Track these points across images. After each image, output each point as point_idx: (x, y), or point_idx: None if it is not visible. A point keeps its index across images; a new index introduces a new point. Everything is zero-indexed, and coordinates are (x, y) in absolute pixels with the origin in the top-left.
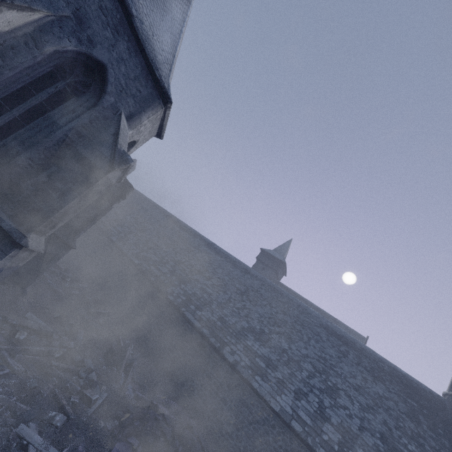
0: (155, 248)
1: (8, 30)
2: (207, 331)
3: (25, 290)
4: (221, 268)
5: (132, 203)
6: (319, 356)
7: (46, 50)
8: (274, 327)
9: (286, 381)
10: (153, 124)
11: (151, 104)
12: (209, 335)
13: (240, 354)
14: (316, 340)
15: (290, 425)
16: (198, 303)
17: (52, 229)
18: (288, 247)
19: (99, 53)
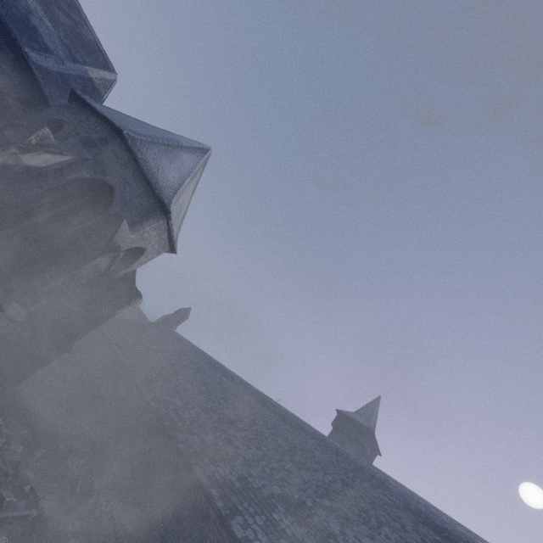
0: (182, 393)
1: (45, 166)
2: (217, 492)
3: (4, 394)
4: (263, 420)
5: (175, 349)
6: None
7: (69, 177)
8: (322, 499)
9: None
10: (159, 234)
11: (153, 215)
12: (217, 497)
13: (256, 530)
14: (393, 527)
15: None
16: (215, 456)
17: (36, 304)
18: (376, 408)
19: (110, 179)
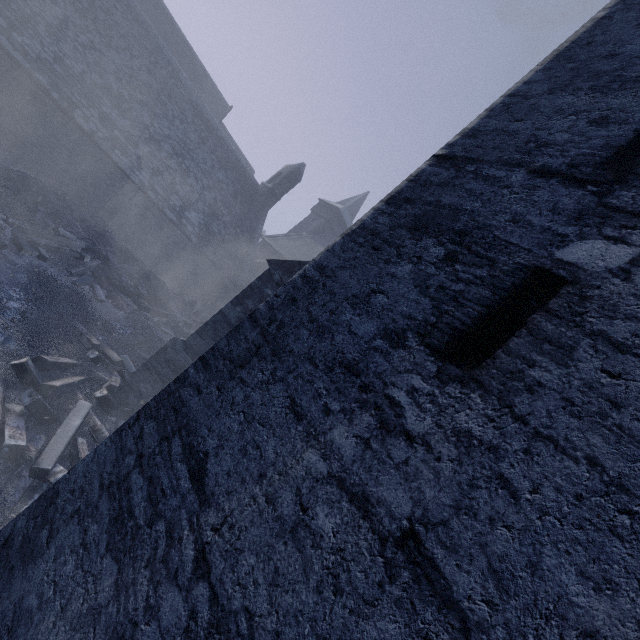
0: None
1: None
2: (44, 79)
3: None
4: None
5: None
6: (181, 139)
7: None
8: (136, 93)
9: (146, 159)
10: None
11: None
12: (48, 86)
13: (96, 123)
14: (182, 120)
15: (147, 194)
16: (8, 13)
17: None
18: None
19: None
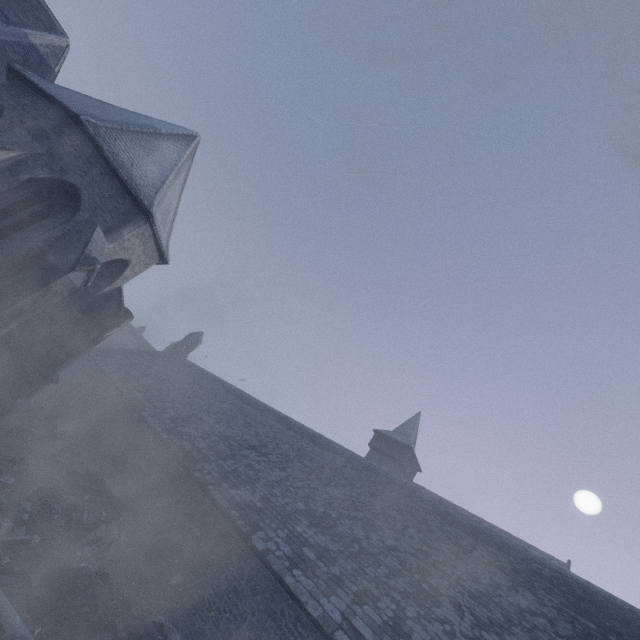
0: (197, 423)
1: None
2: (237, 513)
3: None
4: (289, 444)
5: (187, 378)
6: (417, 549)
7: (21, 178)
8: (348, 510)
9: (345, 578)
10: (144, 242)
11: (132, 220)
12: (238, 517)
13: (278, 542)
14: (419, 528)
15: (332, 637)
16: (235, 481)
17: (4, 328)
18: (415, 424)
19: (72, 178)
